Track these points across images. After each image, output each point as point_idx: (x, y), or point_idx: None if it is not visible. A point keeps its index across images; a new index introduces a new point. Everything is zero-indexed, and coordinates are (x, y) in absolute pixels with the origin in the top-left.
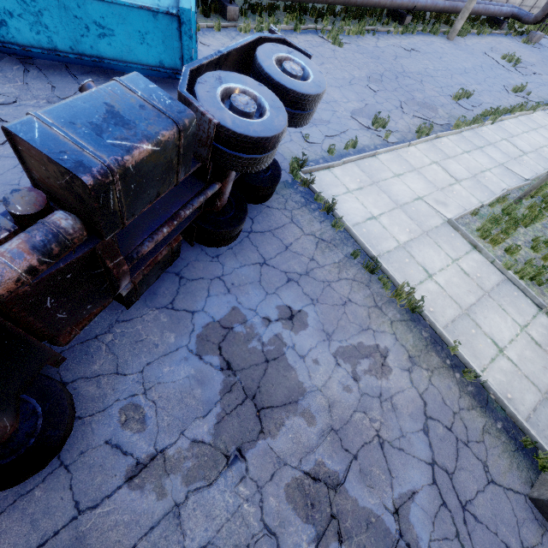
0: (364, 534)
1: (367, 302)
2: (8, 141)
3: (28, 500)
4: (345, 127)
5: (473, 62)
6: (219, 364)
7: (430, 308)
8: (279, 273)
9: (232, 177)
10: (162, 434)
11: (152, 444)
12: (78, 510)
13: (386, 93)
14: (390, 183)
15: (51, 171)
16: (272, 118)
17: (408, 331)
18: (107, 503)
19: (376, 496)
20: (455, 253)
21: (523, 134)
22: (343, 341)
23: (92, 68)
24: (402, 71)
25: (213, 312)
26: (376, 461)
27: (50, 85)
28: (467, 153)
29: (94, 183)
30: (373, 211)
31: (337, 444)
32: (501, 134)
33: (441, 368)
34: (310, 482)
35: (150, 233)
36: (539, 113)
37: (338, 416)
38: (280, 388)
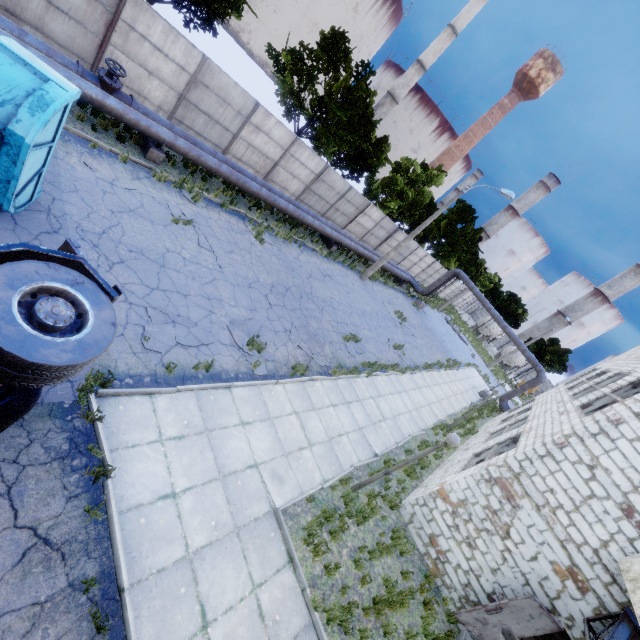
0: None
1: None
2: None
3: None
4: (212, 337)
5: (373, 308)
6: None
7: None
8: None
9: None
10: None
11: None
12: None
13: (283, 310)
14: (229, 435)
15: None
16: None
17: None
18: None
19: None
20: (263, 570)
21: (389, 396)
22: None
23: None
24: (309, 292)
25: None
26: None
27: None
28: (334, 407)
29: None
30: (179, 481)
31: None
32: (371, 390)
33: None
34: None
35: None
36: (407, 375)
37: None
38: None
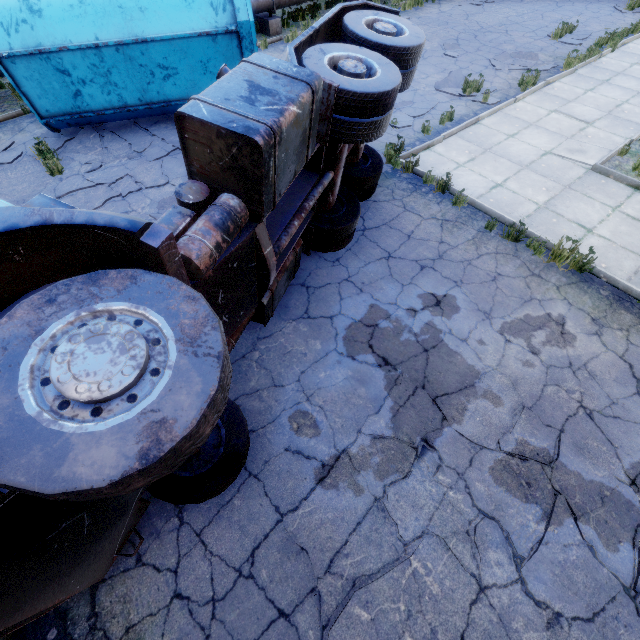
0: (601, 509)
1: (521, 272)
2: (178, 131)
3: (230, 509)
4: (433, 102)
5: None
6: (375, 361)
7: (601, 265)
8: (409, 263)
9: (342, 164)
10: (338, 435)
11: (332, 446)
12: (280, 514)
13: (469, 56)
14: (506, 146)
15: (216, 151)
16: (385, 74)
17: (582, 293)
18: (306, 504)
19: (602, 468)
20: (613, 200)
21: None
22: (506, 316)
23: (157, 118)
24: (479, 28)
25: (351, 313)
26: (589, 434)
27: (126, 143)
28: (591, 91)
29: (264, 144)
30: (495, 178)
31: (536, 421)
32: (628, 59)
33: (638, 325)
34: (517, 462)
35: (283, 228)
36: None
37: (527, 393)
38: (449, 374)
